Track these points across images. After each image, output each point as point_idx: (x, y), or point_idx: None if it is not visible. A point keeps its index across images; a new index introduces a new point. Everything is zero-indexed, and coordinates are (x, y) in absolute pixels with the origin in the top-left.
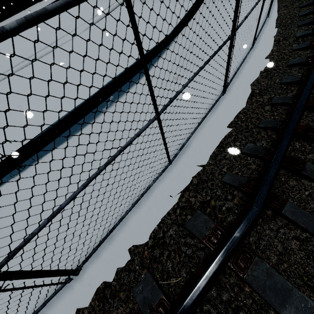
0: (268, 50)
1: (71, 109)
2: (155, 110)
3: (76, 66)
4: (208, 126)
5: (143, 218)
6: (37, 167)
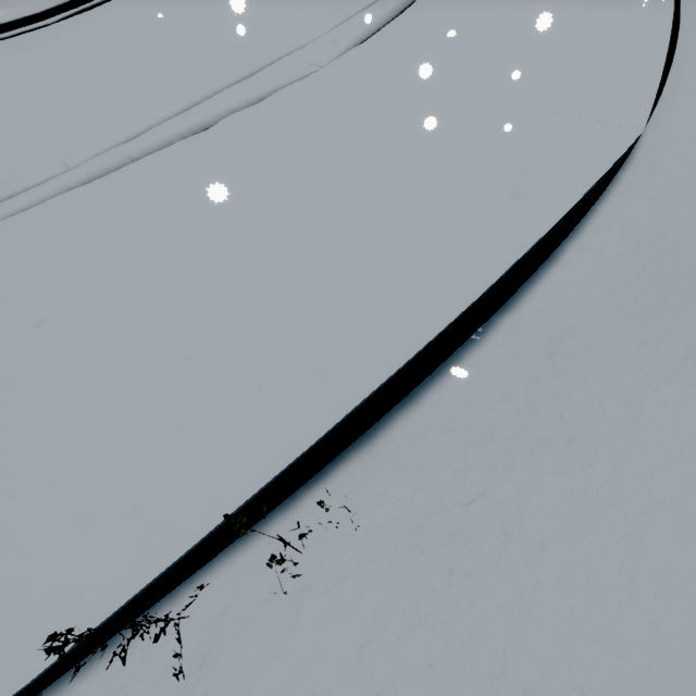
0: None
1: (422, 346)
2: None
3: (368, 176)
4: None
5: None
6: (334, 544)
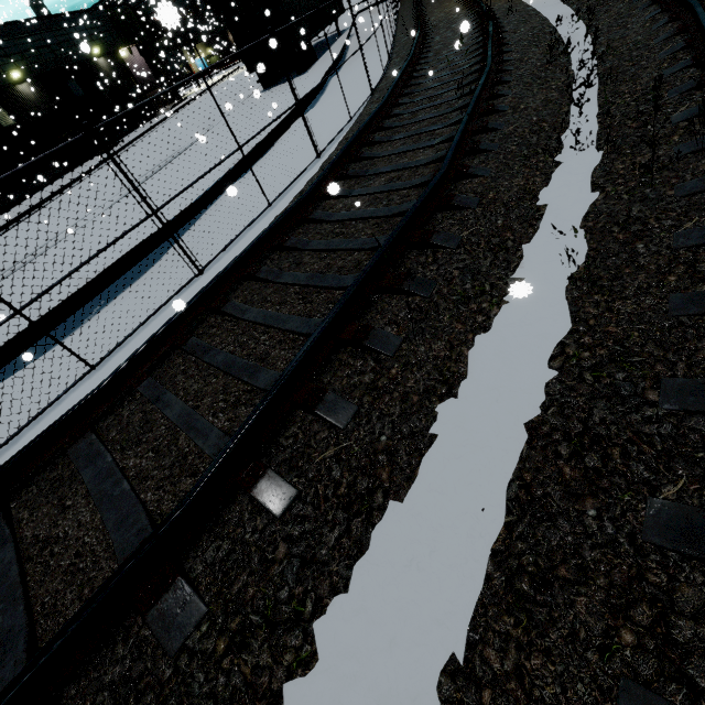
0: (283, 208)
1: (25, 327)
2: (9, 307)
3: (64, 267)
4: (159, 318)
5: (35, 432)
6: None
